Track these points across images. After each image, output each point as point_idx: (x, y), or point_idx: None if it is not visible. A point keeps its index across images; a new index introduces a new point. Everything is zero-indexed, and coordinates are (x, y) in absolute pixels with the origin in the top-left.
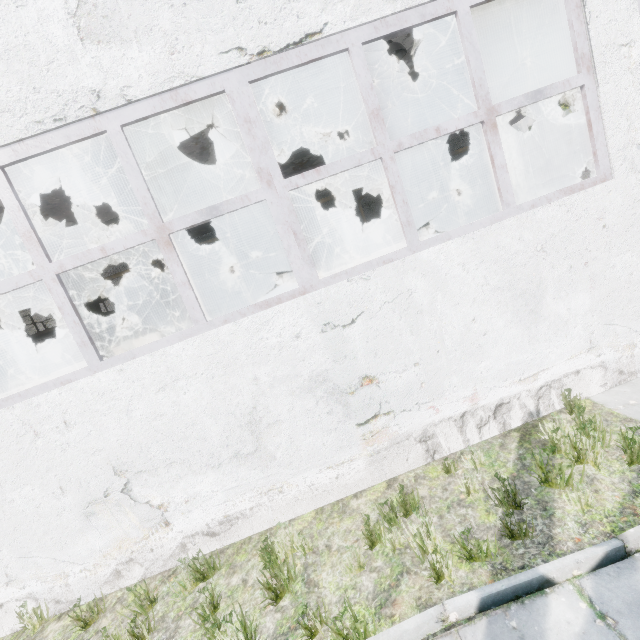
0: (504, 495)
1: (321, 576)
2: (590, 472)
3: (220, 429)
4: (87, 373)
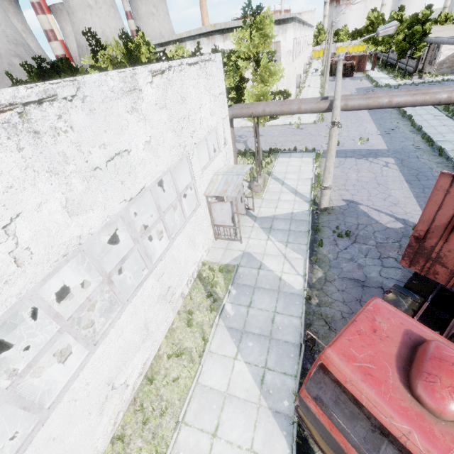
0: (209, 295)
1: (186, 345)
2: (217, 279)
3: (138, 336)
4: (91, 356)
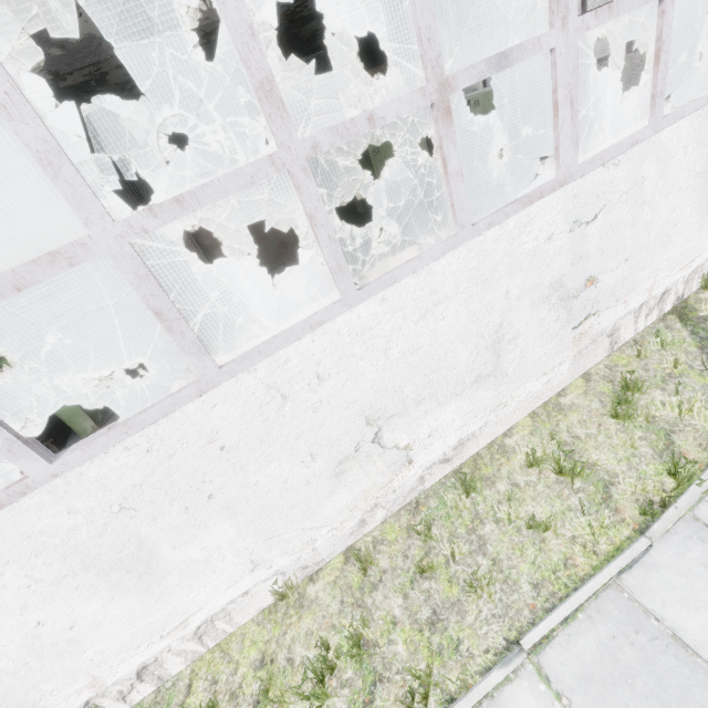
0: None
1: (593, 458)
2: None
3: (468, 354)
4: (341, 309)
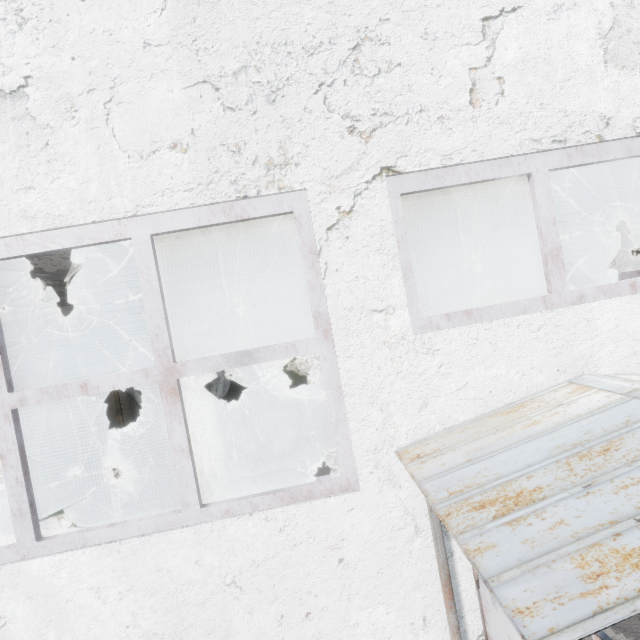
0: None
1: None
2: None
3: None
4: None
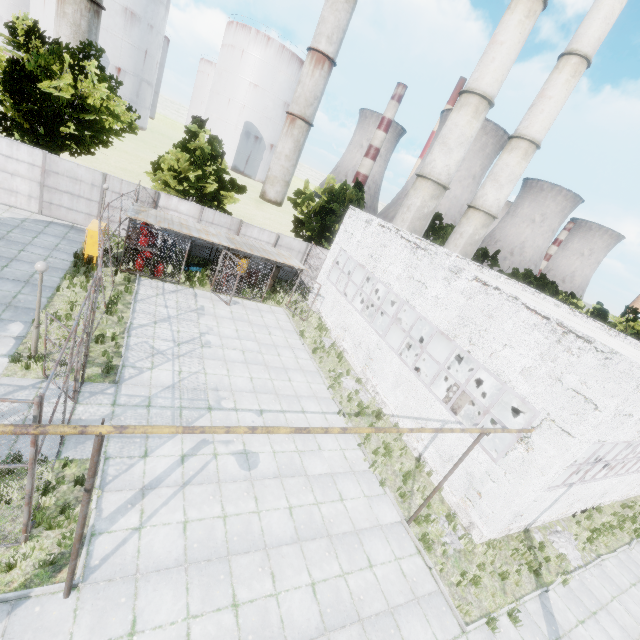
0: None
1: None
2: None
3: None
4: None
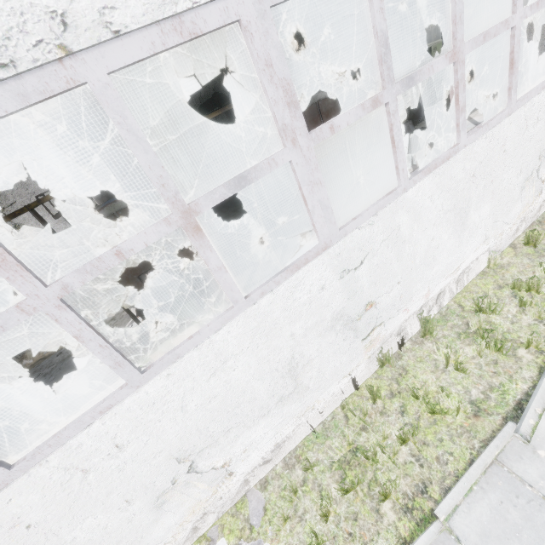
0: None
1: None
2: None
3: None
4: None
